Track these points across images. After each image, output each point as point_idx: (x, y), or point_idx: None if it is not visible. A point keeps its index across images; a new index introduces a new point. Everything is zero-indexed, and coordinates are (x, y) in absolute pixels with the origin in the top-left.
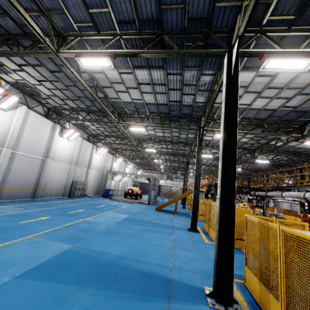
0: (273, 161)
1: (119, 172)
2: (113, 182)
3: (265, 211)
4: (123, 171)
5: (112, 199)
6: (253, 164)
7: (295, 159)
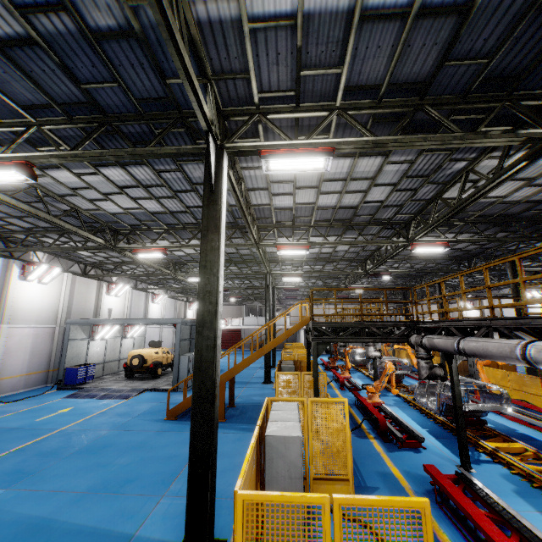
0: (452, 249)
1: (97, 321)
2: (95, 344)
3: (459, 396)
4: (142, 312)
5: (78, 392)
6: (409, 262)
7: (500, 236)
